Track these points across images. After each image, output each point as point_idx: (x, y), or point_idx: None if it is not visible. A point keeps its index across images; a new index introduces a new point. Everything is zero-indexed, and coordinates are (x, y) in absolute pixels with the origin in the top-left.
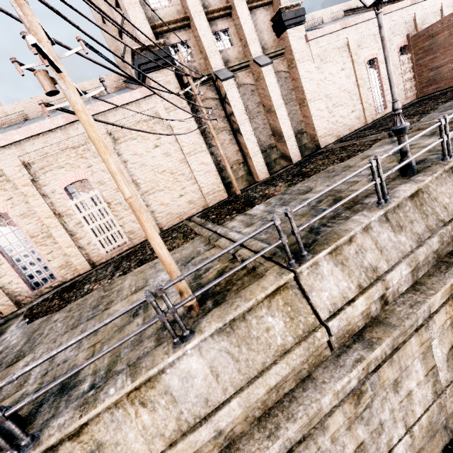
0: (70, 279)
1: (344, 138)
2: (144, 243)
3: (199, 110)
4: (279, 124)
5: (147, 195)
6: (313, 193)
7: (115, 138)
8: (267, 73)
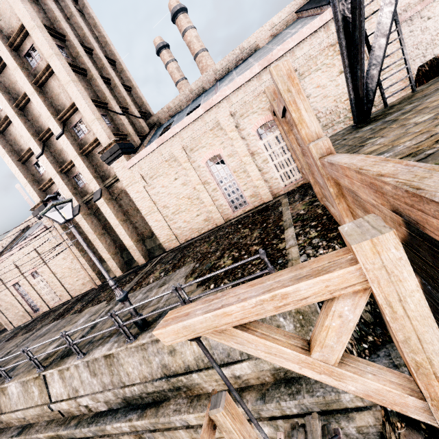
0: (44, 312)
1: (176, 248)
2: (58, 307)
3: (80, 227)
4: (121, 238)
5: (62, 278)
6: (34, 343)
7: (41, 251)
8: (101, 205)
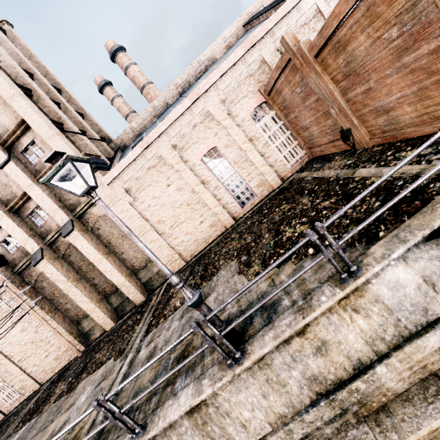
0: None
1: (184, 267)
2: (21, 405)
3: (44, 280)
4: (107, 276)
5: (21, 361)
6: None
7: None
8: (75, 239)
